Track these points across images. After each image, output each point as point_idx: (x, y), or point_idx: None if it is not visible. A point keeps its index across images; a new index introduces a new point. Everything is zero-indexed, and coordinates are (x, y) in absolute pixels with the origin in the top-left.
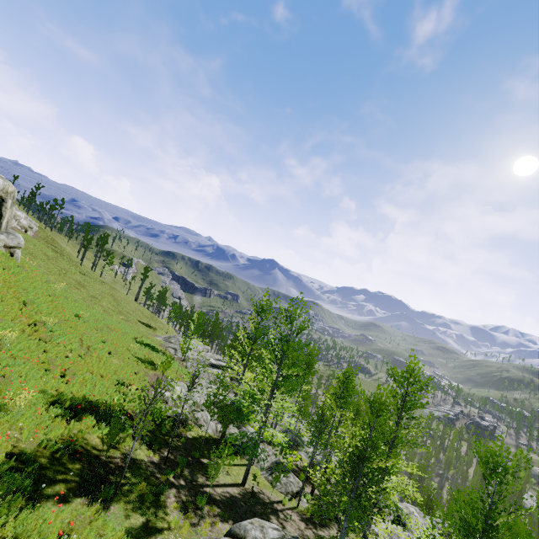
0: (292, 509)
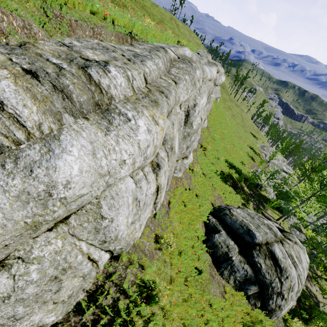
0: None
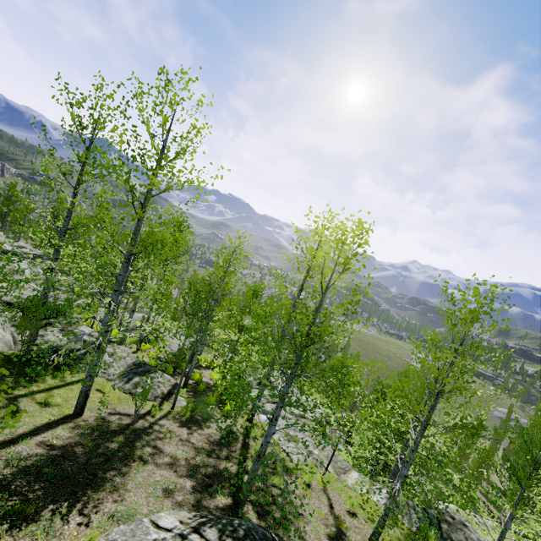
0: (166, 416)
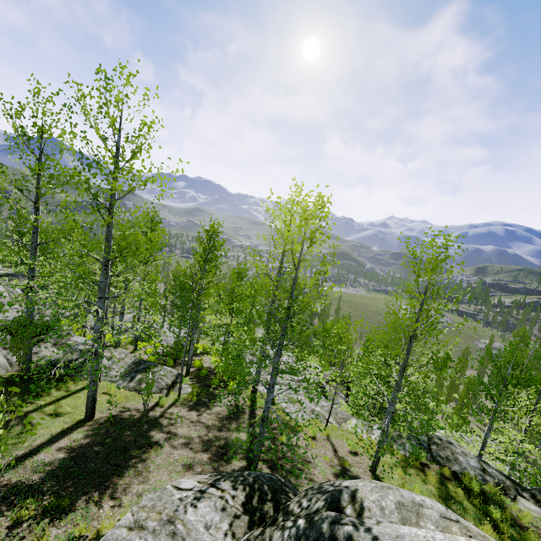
0: (174, 404)
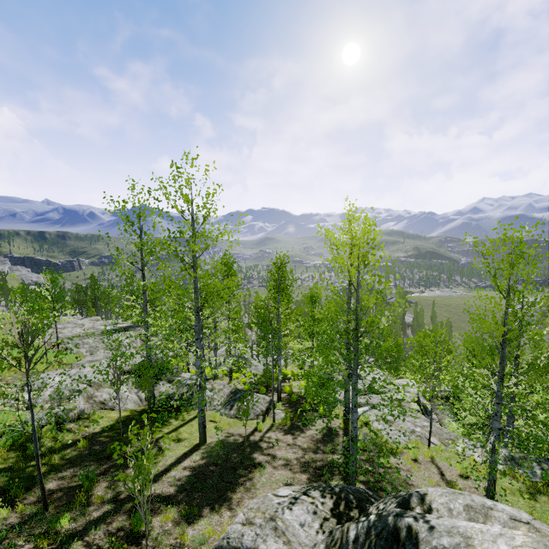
0: (270, 428)
